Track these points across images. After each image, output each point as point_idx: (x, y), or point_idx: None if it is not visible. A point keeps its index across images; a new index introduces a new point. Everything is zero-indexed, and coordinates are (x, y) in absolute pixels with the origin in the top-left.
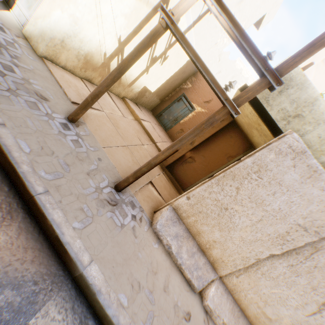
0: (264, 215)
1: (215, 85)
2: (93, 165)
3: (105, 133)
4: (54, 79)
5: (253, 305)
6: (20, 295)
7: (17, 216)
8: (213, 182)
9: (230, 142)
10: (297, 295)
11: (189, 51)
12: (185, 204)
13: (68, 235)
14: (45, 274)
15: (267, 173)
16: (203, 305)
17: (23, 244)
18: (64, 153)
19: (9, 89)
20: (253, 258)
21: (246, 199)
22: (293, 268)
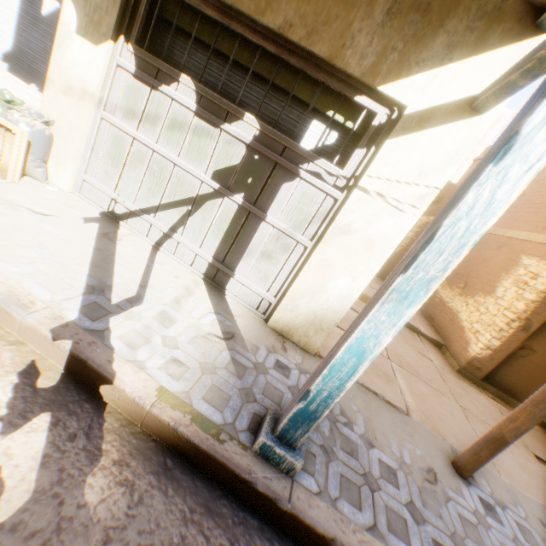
0: None
1: None
2: None
3: (450, 421)
4: (362, 389)
5: None
6: None
7: None
8: None
9: None
10: None
11: None
12: None
13: None
14: None
15: None
16: None
17: None
18: None
19: (454, 544)
20: None
21: None
22: None
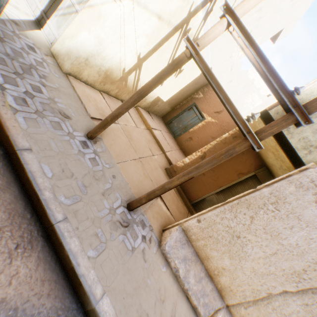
0: (279, 249)
1: (237, 117)
2: (107, 184)
3: (120, 147)
4: (76, 95)
5: None
6: None
7: (37, 245)
8: (226, 208)
9: (241, 159)
10: None
11: (212, 81)
12: (195, 226)
13: (83, 265)
14: (59, 308)
15: (285, 206)
16: None
17: (41, 276)
18: (82, 174)
19: (36, 111)
20: (264, 291)
21: (260, 230)
22: (308, 308)
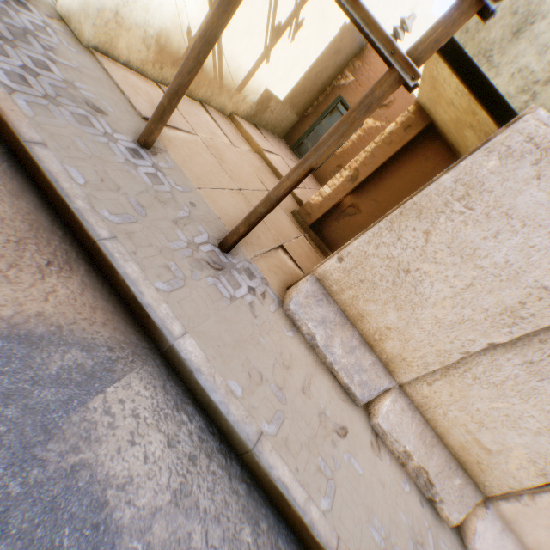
0: (476, 276)
1: (371, 29)
2: (182, 212)
3: (201, 167)
4: (112, 84)
5: (457, 429)
6: (91, 359)
7: (78, 268)
8: (382, 226)
9: (424, 169)
10: (540, 412)
11: None
12: (336, 270)
13: (148, 296)
14: (122, 342)
15: (483, 197)
16: (371, 425)
17: (90, 303)
18: (136, 190)
19: (46, 96)
20: (456, 352)
21: (443, 251)
22: (533, 368)
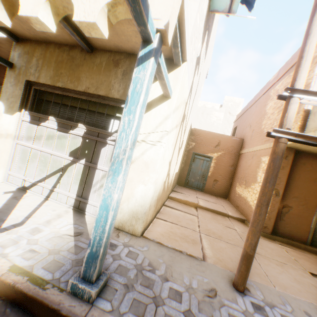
0: None
1: None
2: None
3: None
4: (171, 250)
5: None
6: None
7: None
8: None
9: (306, 168)
10: None
11: None
12: None
13: None
14: None
15: None
16: None
17: None
18: None
19: None
20: None
21: None
22: None
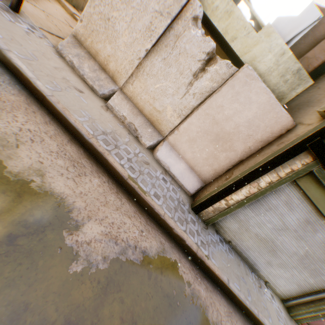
0: (133, 13)
1: None
2: None
3: None
4: None
5: (147, 105)
6: None
7: None
8: None
9: None
10: (172, 83)
11: None
12: (81, 28)
13: None
14: None
15: None
16: (106, 105)
17: None
18: None
19: None
20: (136, 60)
21: (119, 3)
22: (166, 62)
